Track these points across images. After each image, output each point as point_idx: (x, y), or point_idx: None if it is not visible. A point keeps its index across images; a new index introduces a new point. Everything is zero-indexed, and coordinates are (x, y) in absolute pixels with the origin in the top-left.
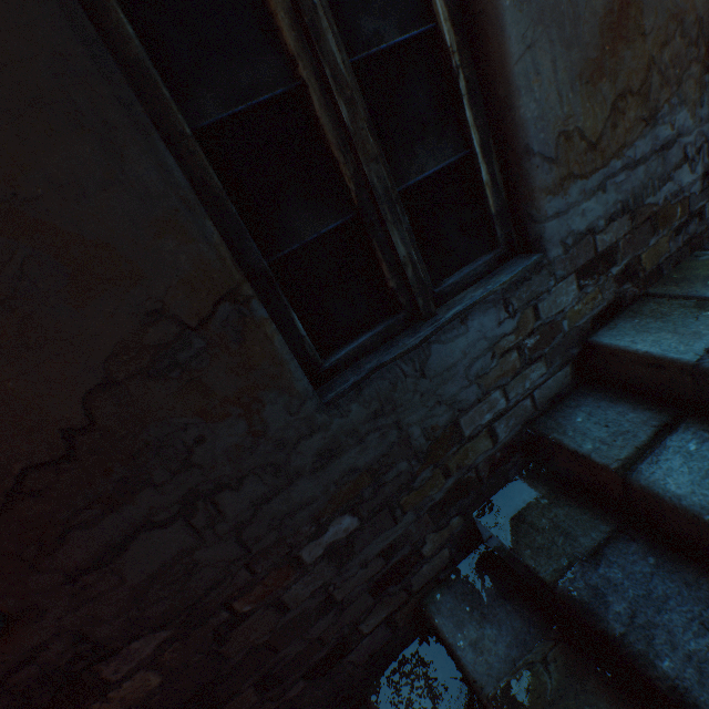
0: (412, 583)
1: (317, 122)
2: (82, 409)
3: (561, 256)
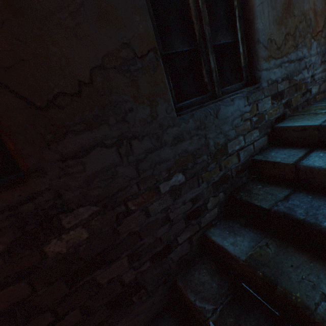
0: (201, 222)
1: (188, 6)
2: (89, 74)
3: (266, 87)
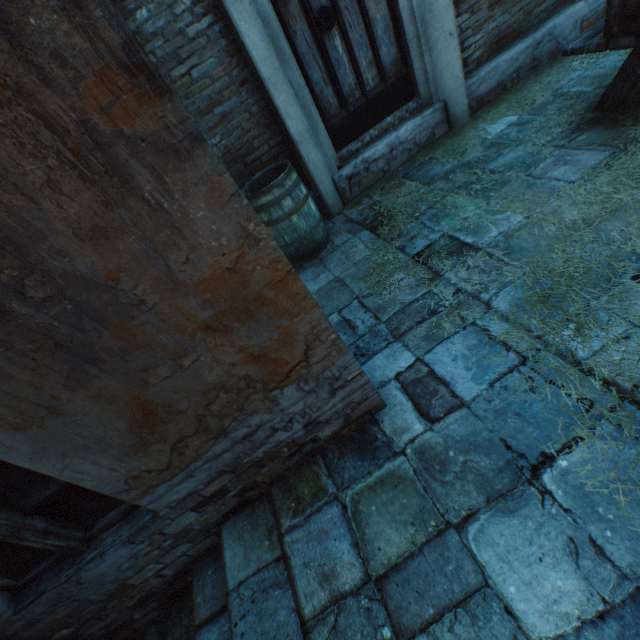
0: (135, 626)
1: None
2: None
3: (170, 511)
